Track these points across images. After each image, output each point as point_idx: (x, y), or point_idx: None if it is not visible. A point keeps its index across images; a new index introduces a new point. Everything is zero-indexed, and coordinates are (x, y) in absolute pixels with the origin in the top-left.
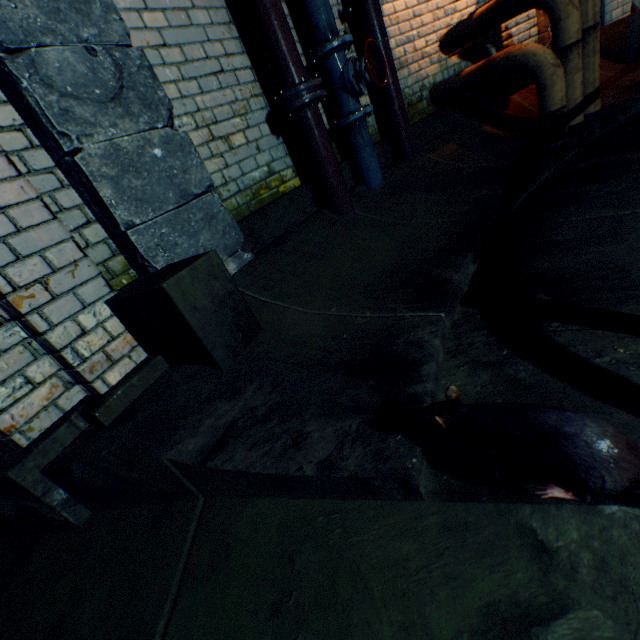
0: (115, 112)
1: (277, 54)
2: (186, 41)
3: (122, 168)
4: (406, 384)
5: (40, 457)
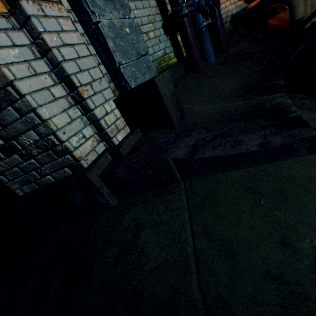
0: (110, 6)
1: None
2: None
3: (115, 35)
4: (285, 115)
5: (97, 170)
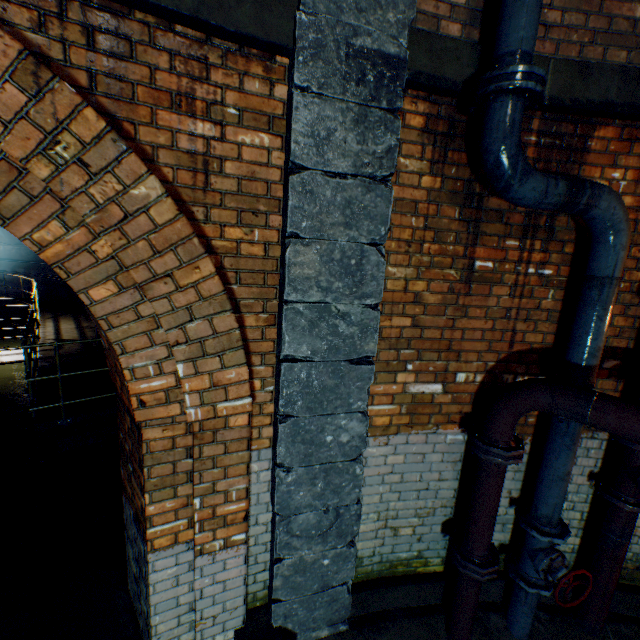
0: (316, 540)
1: (470, 527)
2: (410, 469)
3: (296, 570)
4: None
5: None
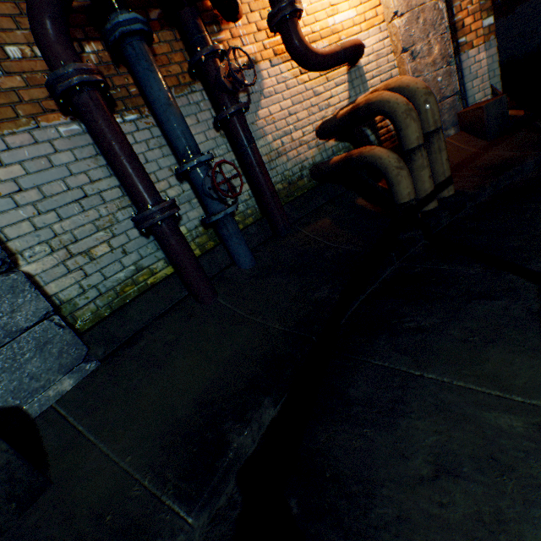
0: None
1: (127, 185)
2: (46, 181)
3: None
4: None
5: None
